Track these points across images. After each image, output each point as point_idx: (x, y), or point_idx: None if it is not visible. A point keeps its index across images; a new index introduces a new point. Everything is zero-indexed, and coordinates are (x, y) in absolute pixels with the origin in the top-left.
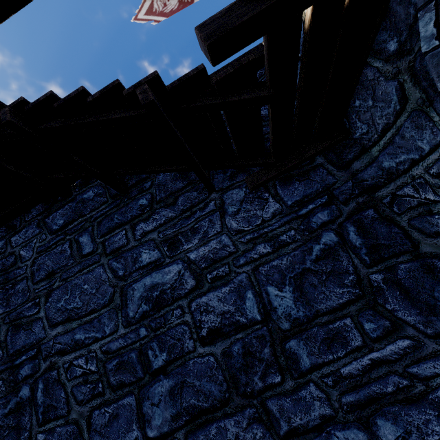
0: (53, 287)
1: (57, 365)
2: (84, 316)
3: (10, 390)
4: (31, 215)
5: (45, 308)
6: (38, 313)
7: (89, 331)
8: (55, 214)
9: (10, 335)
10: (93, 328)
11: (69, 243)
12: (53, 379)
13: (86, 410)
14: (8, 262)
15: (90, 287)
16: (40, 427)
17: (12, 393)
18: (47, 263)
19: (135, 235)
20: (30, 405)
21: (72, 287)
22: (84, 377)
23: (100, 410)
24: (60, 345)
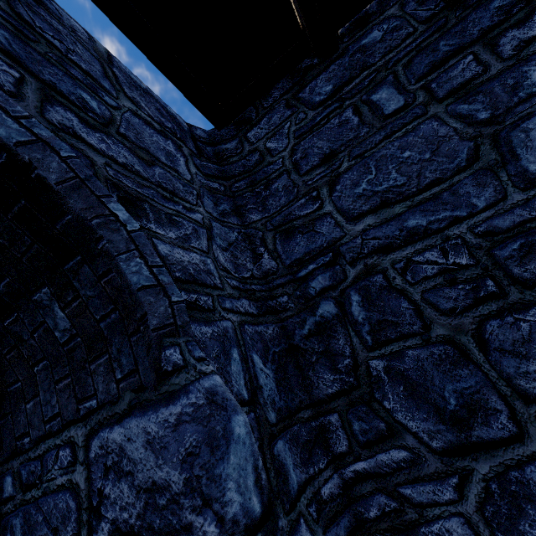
0: (338, 171)
1: (379, 267)
2: (416, 194)
3: (302, 308)
4: (271, 98)
5: (331, 200)
6: (320, 208)
7: (433, 211)
8: (313, 83)
9: (279, 244)
10: (444, 205)
11: (351, 109)
12: (378, 286)
13: (466, 322)
14: (250, 161)
15: (416, 153)
16: (371, 351)
17: (305, 311)
18: (317, 145)
19: (499, 53)
20: (342, 324)
21: (377, 161)
22: (445, 275)
23: (503, 319)
24: (377, 241)
